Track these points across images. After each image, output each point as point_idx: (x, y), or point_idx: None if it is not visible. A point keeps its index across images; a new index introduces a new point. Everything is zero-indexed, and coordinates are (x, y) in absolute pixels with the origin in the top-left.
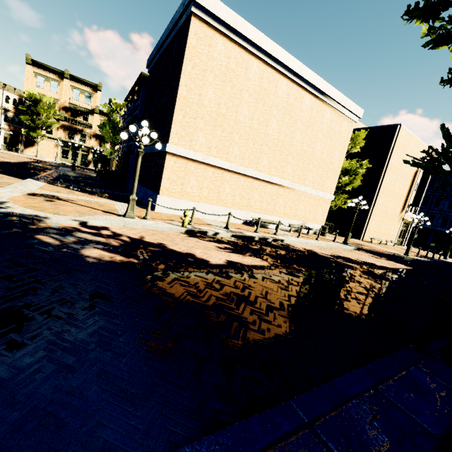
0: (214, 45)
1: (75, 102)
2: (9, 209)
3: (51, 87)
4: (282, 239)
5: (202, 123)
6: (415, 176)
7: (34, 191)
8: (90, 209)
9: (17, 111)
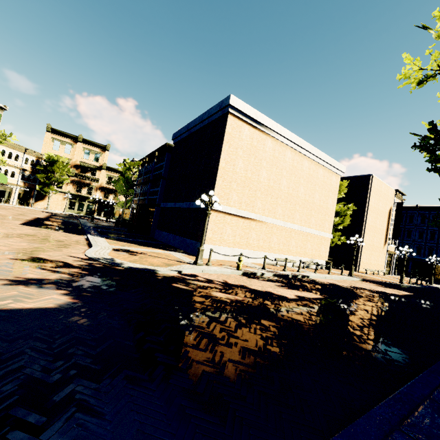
0: (242, 131)
1: (86, 160)
2: (125, 264)
3: (65, 149)
4: (308, 275)
5: (235, 185)
6: (390, 213)
7: (111, 246)
8: (166, 260)
9: (33, 170)
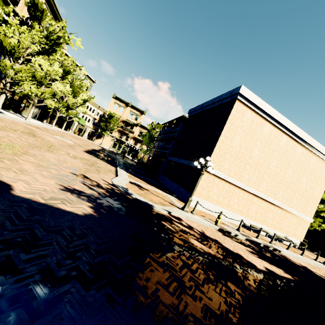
0: (245, 114)
1: (129, 118)
2: (134, 195)
3: (120, 110)
4: (280, 250)
5: (229, 156)
6: None
7: (129, 179)
8: (162, 200)
9: (99, 120)
